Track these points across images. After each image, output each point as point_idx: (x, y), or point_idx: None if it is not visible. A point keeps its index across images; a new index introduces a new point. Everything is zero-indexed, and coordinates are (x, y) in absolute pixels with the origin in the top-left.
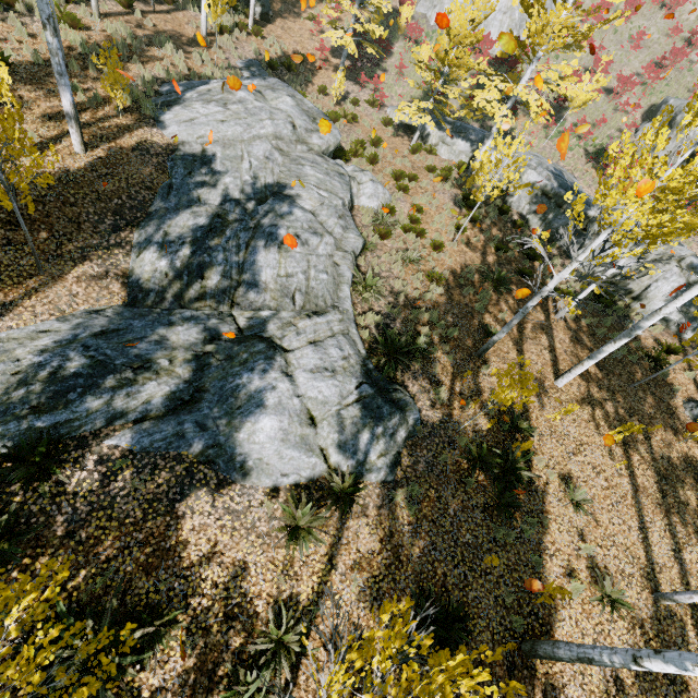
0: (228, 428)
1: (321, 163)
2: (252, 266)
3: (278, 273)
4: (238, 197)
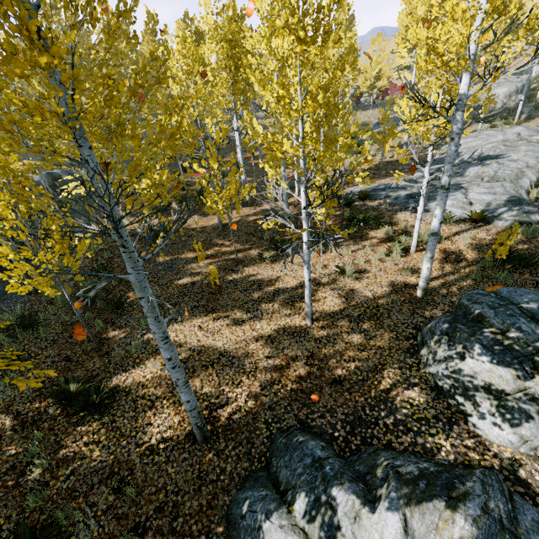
0: (426, 202)
1: (534, 144)
2: (463, 172)
3: (477, 172)
4: (468, 160)
